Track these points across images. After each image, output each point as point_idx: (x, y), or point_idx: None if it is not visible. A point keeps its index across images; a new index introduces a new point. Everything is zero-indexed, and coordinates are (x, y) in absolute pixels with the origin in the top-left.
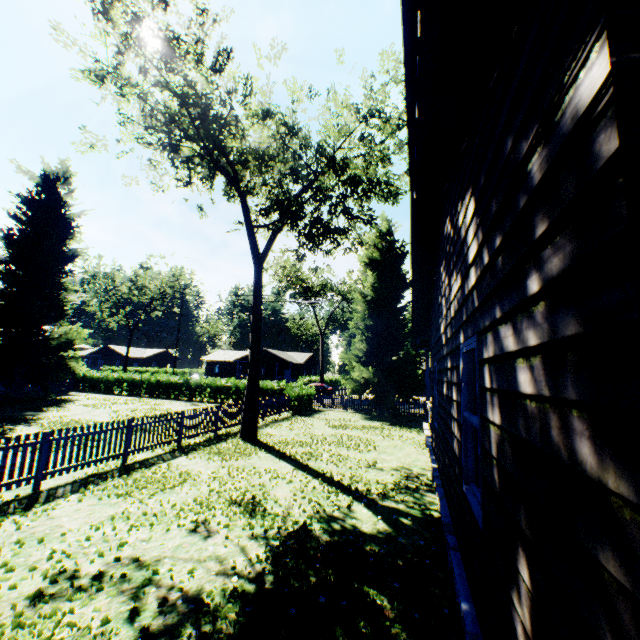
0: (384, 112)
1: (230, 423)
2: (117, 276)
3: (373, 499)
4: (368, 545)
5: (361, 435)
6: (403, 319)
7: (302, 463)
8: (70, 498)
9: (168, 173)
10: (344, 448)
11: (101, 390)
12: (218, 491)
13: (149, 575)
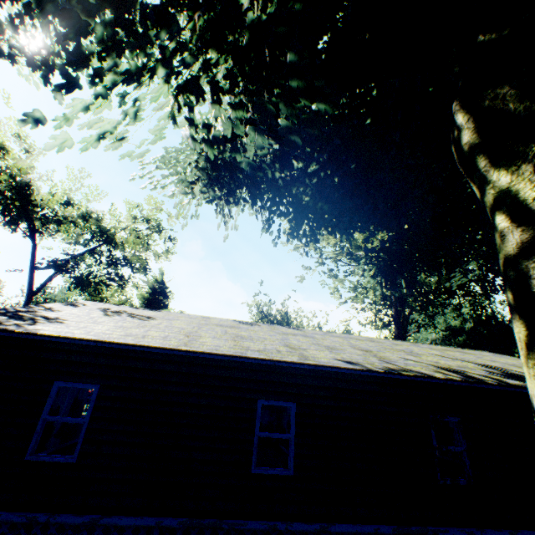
0: (152, 221)
1: None
2: None
3: None
4: None
5: None
6: None
7: None
8: None
9: None
10: None
11: None
12: None
13: None
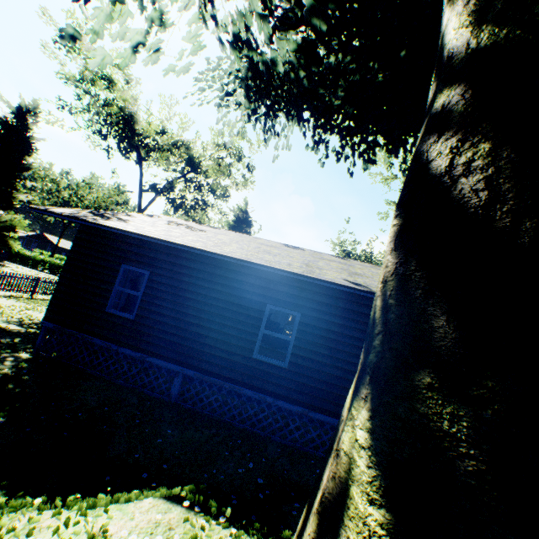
0: (232, 149)
1: None
2: (62, 183)
3: None
4: None
5: None
6: None
7: None
8: (3, 298)
9: (100, 145)
10: None
11: (29, 265)
12: None
13: (29, 316)
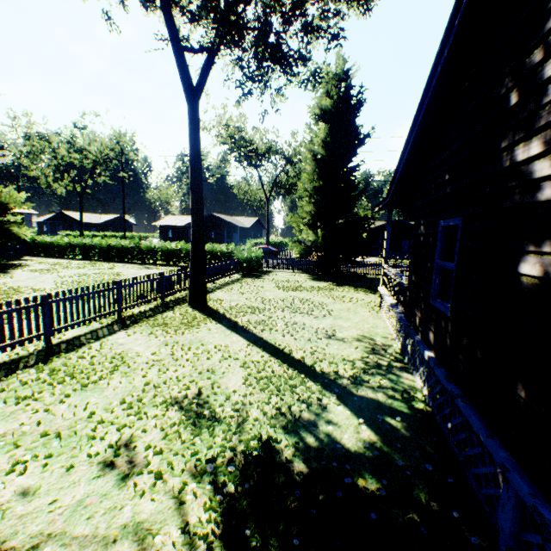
0: None
1: (178, 289)
2: (52, 137)
3: (345, 387)
4: (359, 478)
5: (312, 298)
6: (353, 180)
7: (256, 335)
8: None
9: None
10: (298, 314)
11: (55, 255)
12: (155, 385)
13: None
